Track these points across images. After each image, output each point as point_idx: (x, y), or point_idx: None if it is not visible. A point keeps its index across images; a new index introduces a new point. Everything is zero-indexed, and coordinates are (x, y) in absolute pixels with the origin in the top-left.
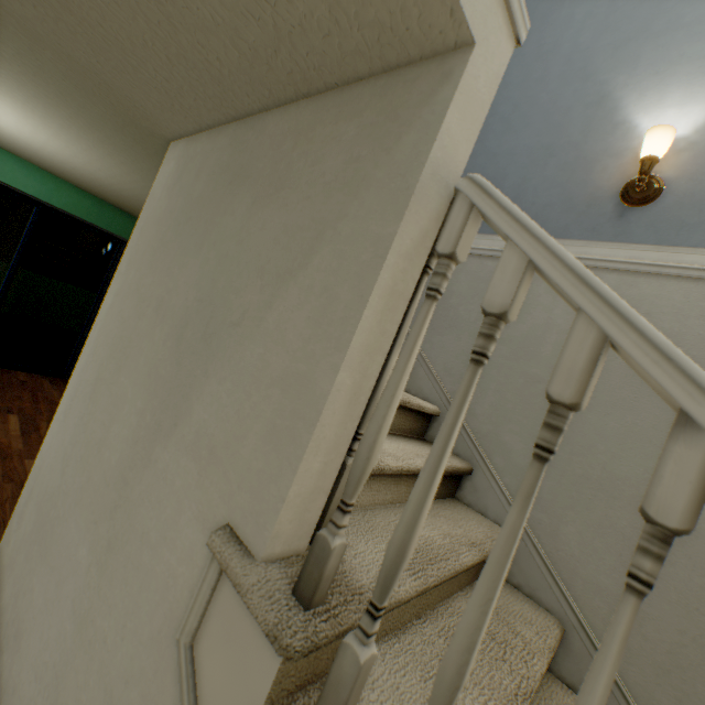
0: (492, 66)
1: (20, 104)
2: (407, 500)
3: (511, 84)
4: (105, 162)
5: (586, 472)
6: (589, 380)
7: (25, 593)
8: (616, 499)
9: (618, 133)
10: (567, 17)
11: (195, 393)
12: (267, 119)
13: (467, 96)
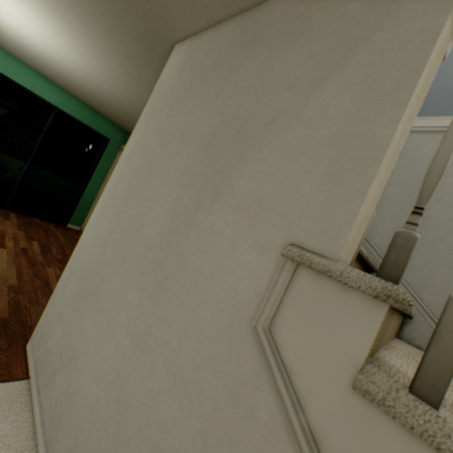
0: None
1: (69, 25)
2: None
3: None
4: (112, 73)
5: None
6: None
7: (76, 331)
8: None
9: None
10: None
11: (234, 174)
12: (274, 3)
13: None
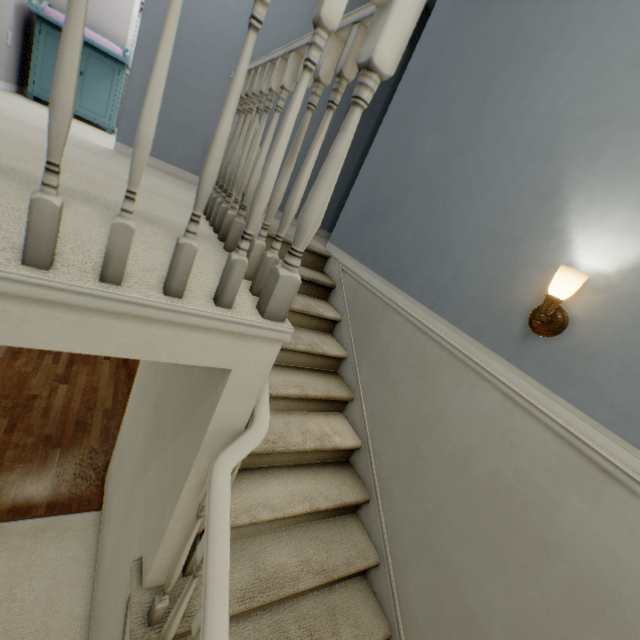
0: (259, 364)
1: None
2: (296, 523)
3: (484, 139)
4: None
5: (432, 544)
6: (197, 634)
7: (113, 498)
8: (444, 575)
9: (552, 243)
10: (558, 62)
11: (151, 461)
12: None
13: (236, 390)
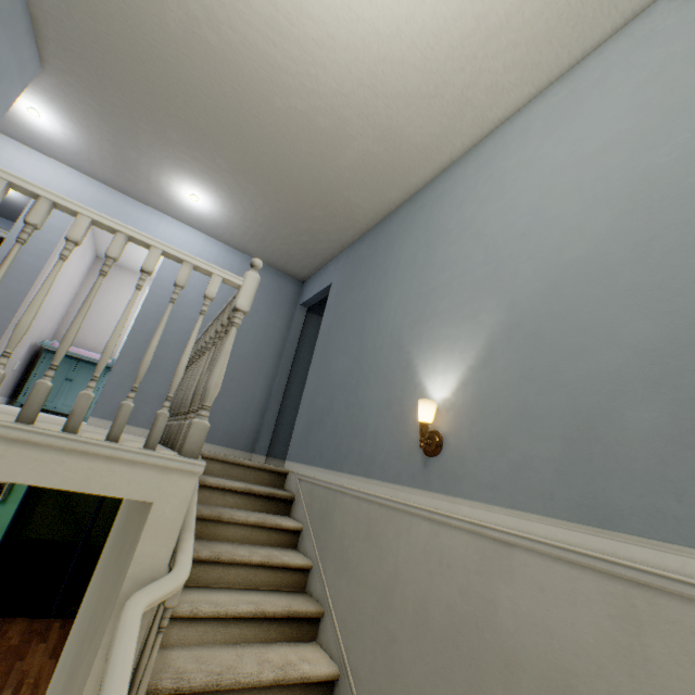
0: (178, 498)
1: None
2: None
3: (368, 350)
4: None
5: None
6: None
7: None
8: None
9: (418, 392)
10: (389, 303)
11: None
12: None
13: (157, 526)
